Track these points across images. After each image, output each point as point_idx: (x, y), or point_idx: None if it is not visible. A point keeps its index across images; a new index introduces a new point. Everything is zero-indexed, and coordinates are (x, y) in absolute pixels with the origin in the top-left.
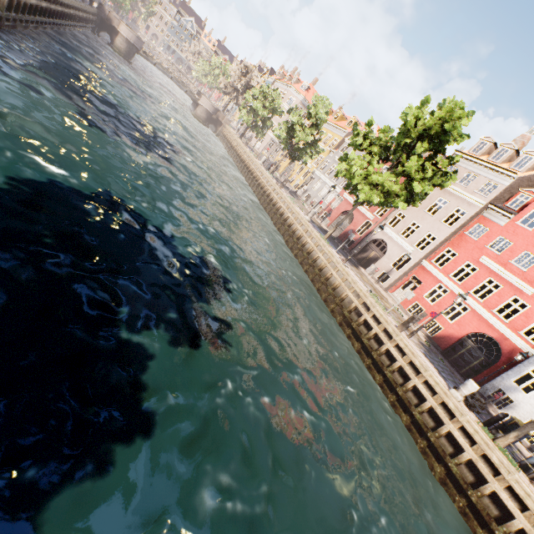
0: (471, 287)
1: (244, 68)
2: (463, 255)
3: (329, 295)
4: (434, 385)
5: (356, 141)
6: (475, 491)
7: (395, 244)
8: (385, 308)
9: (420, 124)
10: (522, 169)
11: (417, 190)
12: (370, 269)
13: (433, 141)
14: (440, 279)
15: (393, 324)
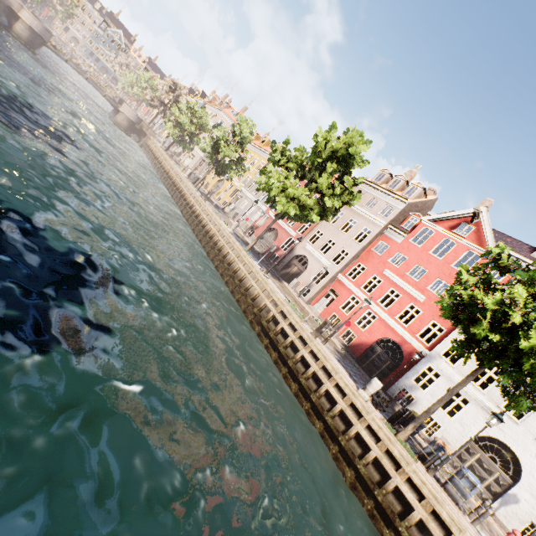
0: (378, 297)
1: (173, 85)
2: (371, 269)
3: (248, 306)
4: (344, 387)
5: (275, 157)
6: (381, 489)
7: (315, 259)
8: (304, 318)
9: (328, 146)
10: (411, 197)
11: (328, 204)
12: (293, 284)
13: (341, 163)
14: (353, 291)
15: (309, 331)
